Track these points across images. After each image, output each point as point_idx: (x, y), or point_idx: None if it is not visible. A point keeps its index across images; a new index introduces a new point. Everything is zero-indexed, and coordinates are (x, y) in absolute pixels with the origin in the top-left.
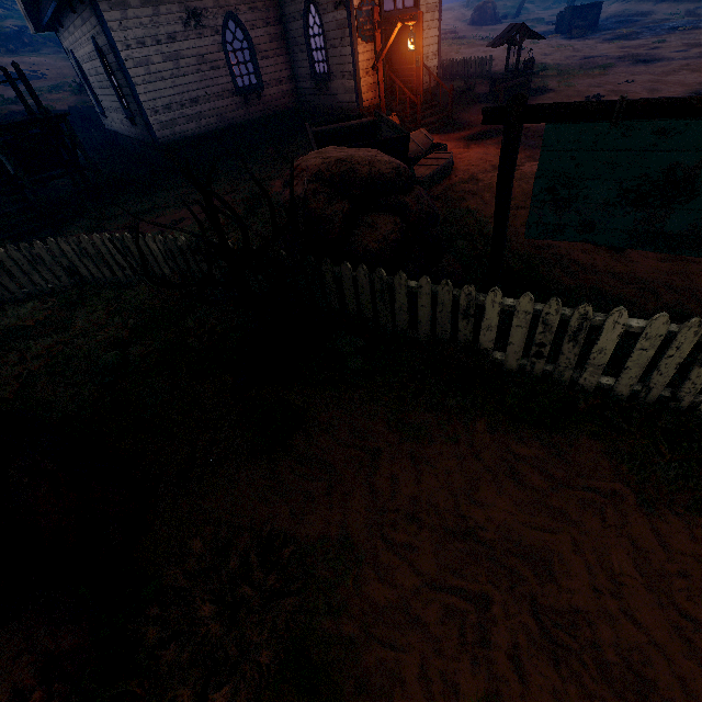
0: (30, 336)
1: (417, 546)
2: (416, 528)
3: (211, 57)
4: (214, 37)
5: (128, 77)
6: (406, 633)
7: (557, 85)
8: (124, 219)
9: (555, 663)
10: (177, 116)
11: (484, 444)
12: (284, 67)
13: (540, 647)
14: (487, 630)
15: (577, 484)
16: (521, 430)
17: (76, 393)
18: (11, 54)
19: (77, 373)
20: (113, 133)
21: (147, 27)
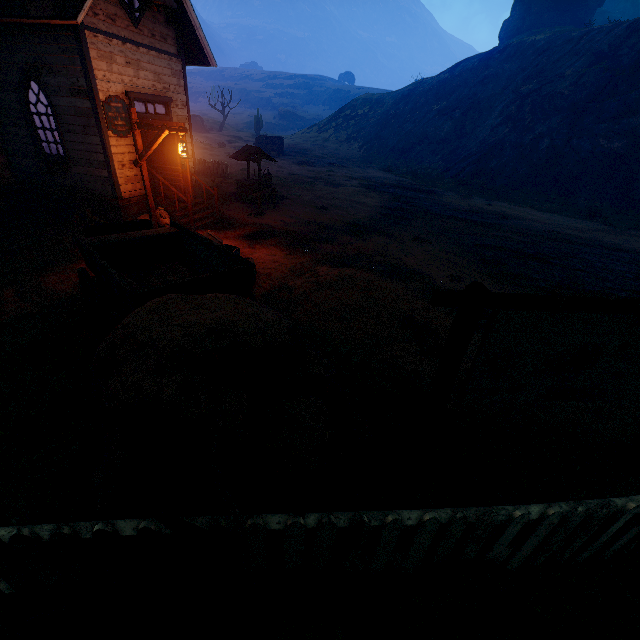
0: None
1: None
2: None
3: None
4: None
5: None
6: None
7: (288, 193)
8: None
9: None
10: None
11: None
12: None
13: None
14: None
15: None
16: None
17: None
18: None
19: None
20: None
21: None
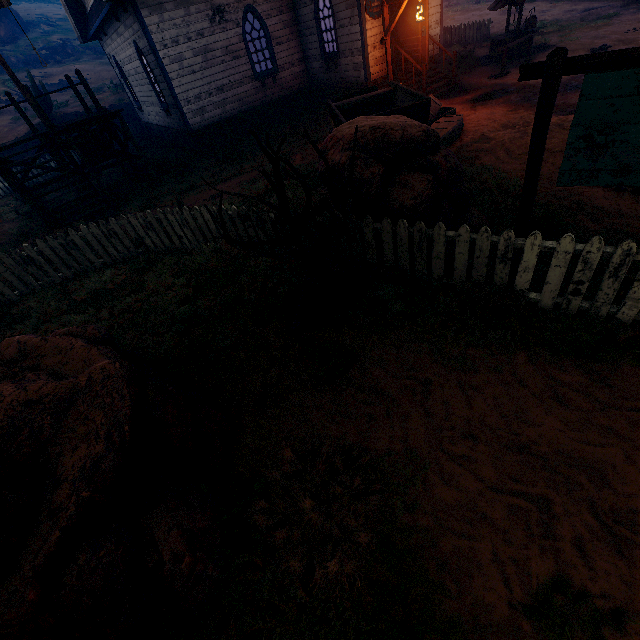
0: (112, 296)
1: (475, 458)
2: (472, 443)
3: (233, 48)
4: (235, 30)
5: (166, 73)
6: (475, 526)
7: (559, 40)
8: (170, 198)
9: (619, 553)
10: (205, 104)
11: (527, 373)
12: (296, 50)
13: (603, 540)
14: (550, 525)
15: (623, 406)
16: (562, 360)
17: (159, 340)
18: (58, 64)
19: (156, 324)
20: (149, 124)
21: (180, 27)
